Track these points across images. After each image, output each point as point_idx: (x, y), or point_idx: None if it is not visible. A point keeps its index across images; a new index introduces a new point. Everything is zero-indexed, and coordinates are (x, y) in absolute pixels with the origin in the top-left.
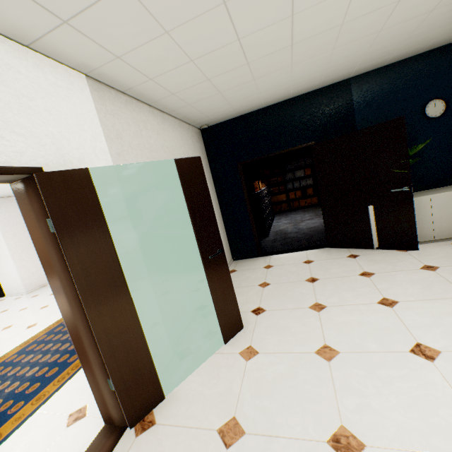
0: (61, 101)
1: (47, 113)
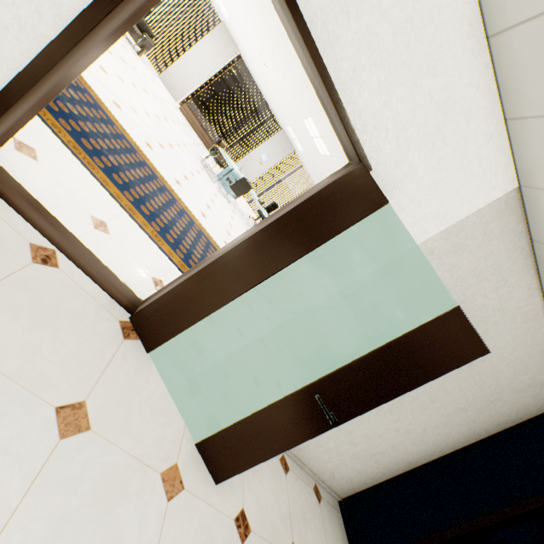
0: (461, 169)
1: (437, 160)
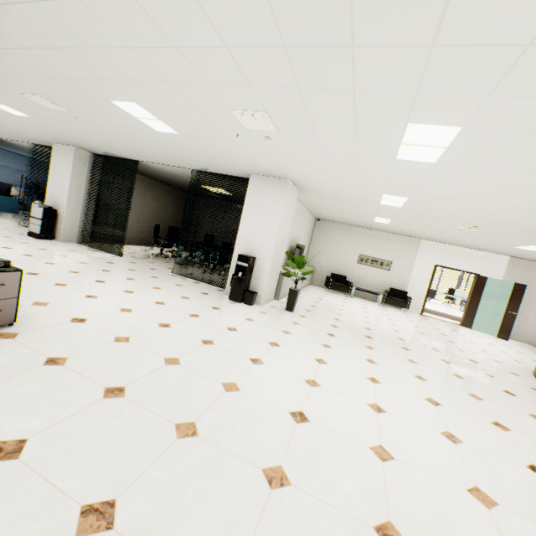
0: (495, 262)
1: (489, 265)
